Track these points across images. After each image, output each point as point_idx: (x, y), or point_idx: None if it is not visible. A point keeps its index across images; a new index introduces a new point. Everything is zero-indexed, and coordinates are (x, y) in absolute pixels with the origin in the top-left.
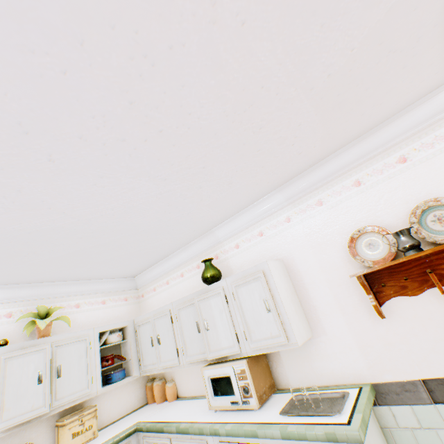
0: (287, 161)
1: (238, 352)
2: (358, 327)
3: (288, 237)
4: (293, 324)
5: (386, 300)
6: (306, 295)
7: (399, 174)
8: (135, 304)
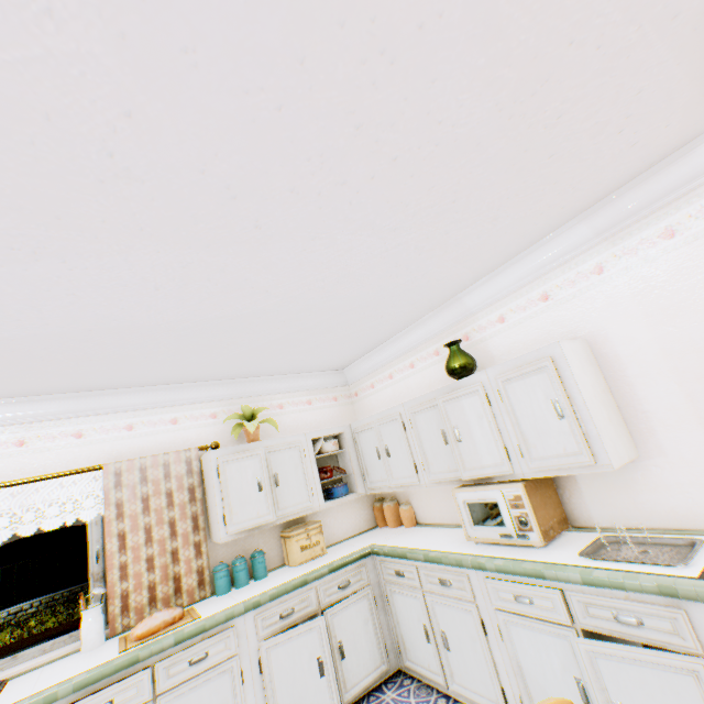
0: (604, 165)
1: (510, 472)
2: None
3: (597, 300)
4: (605, 437)
5: None
6: (629, 395)
7: None
8: (347, 405)
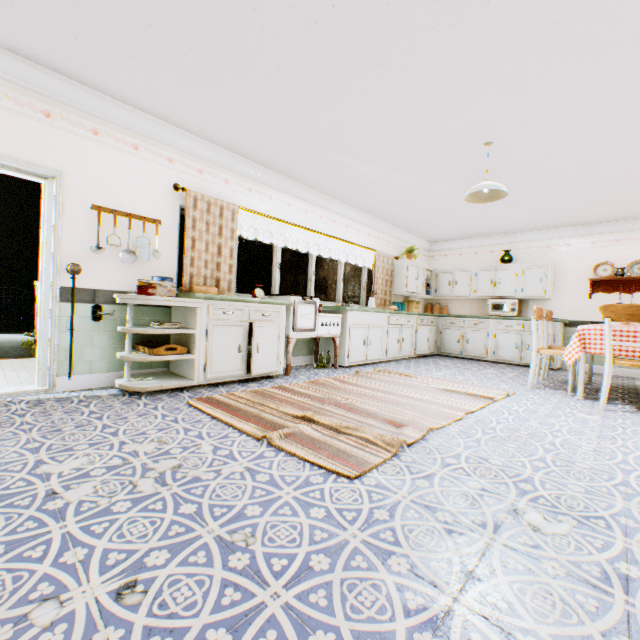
0: (591, 220)
1: (514, 296)
2: (575, 300)
3: (563, 254)
4: (549, 291)
5: (595, 293)
6: (557, 283)
7: (637, 244)
8: (426, 260)
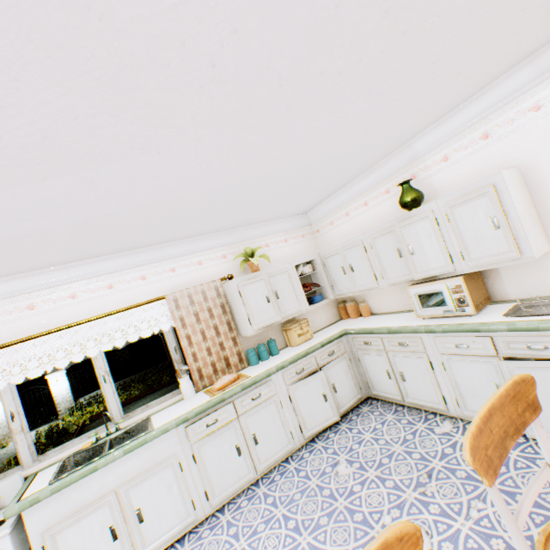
0: None
1: (452, 271)
2: None
3: (531, 134)
4: (529, 239)
5: None
6: (548, 207)
7: None
8: (312, 240)
